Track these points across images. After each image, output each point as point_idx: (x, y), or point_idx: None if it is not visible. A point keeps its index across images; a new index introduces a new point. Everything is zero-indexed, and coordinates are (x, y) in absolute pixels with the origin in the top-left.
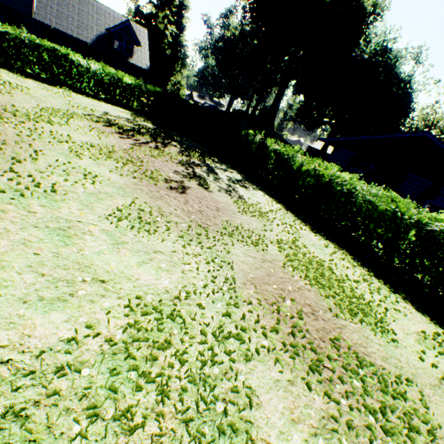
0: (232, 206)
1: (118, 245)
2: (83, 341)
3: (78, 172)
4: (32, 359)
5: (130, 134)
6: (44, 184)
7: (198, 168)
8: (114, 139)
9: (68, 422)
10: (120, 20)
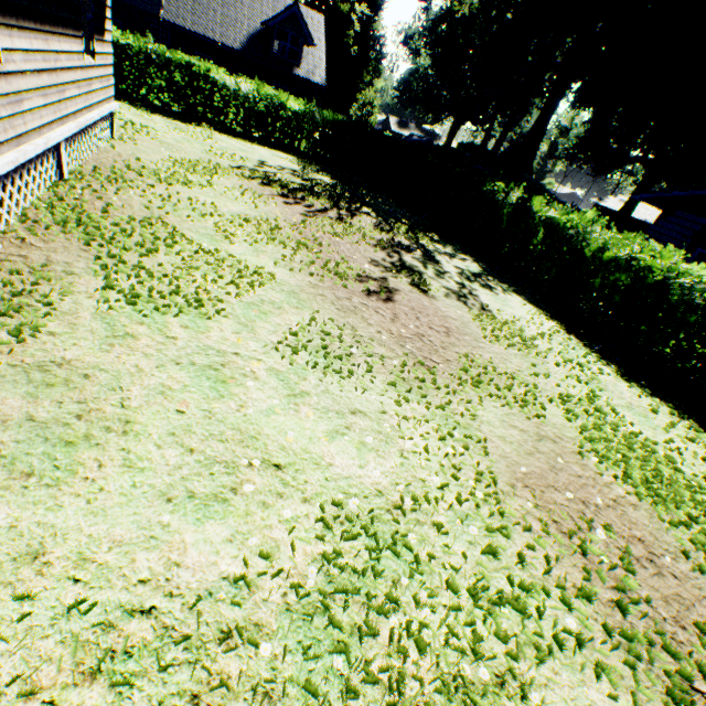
0: (472, 325)
1: (296, 398)
2: (256, 583)
3: (229, 266)
4: (184, 609)
5: (299, 196)
6: (184, 288)
7: (408, 253)
8: (277, 206)
9: None
10: (283, 5)
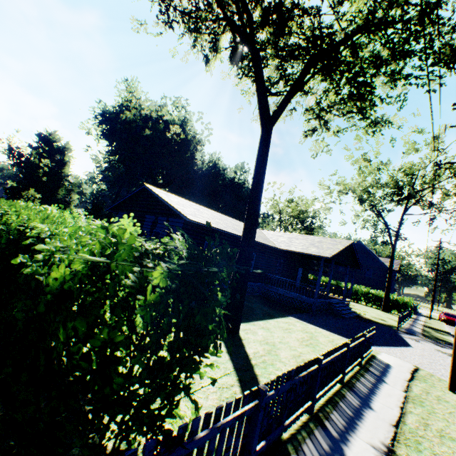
0: None
1: None
2: None
3: None
4: None
5: None
6: None
7: None
8: None
9: None
10: None
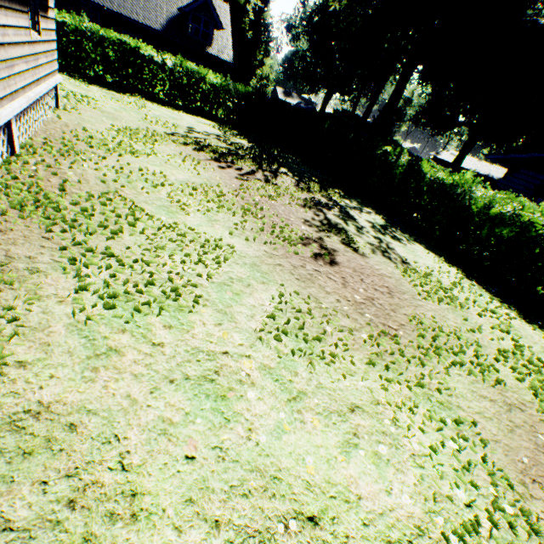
0: (404, 282)
1: (296, 402)
2: None
3: (190, 240)
4: None
5: (228, 160)
6: (156, 274)
7: (329, 210)
8: (214, 171)
9: None
10: None
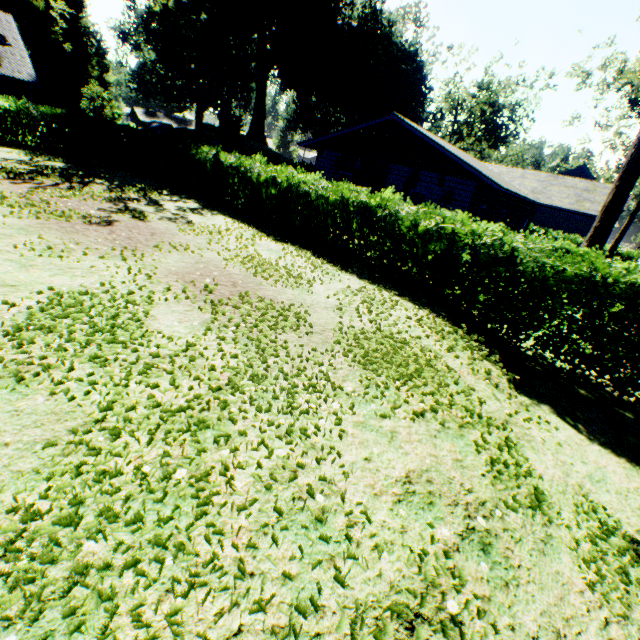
0: (174, 230)
1: (27, 267)
2: (3, 310)
3: None
4: None
5: (28, 178)
6: None
7: (135, 202)
8: (3, 185)
9: (1, 334)
10: None
